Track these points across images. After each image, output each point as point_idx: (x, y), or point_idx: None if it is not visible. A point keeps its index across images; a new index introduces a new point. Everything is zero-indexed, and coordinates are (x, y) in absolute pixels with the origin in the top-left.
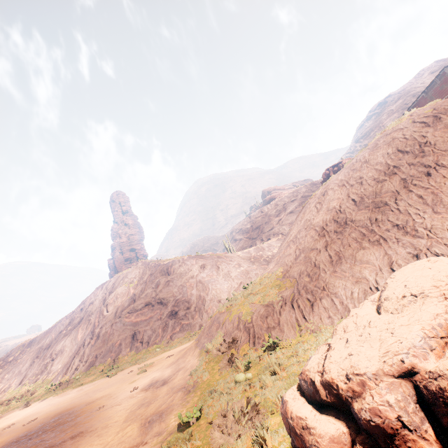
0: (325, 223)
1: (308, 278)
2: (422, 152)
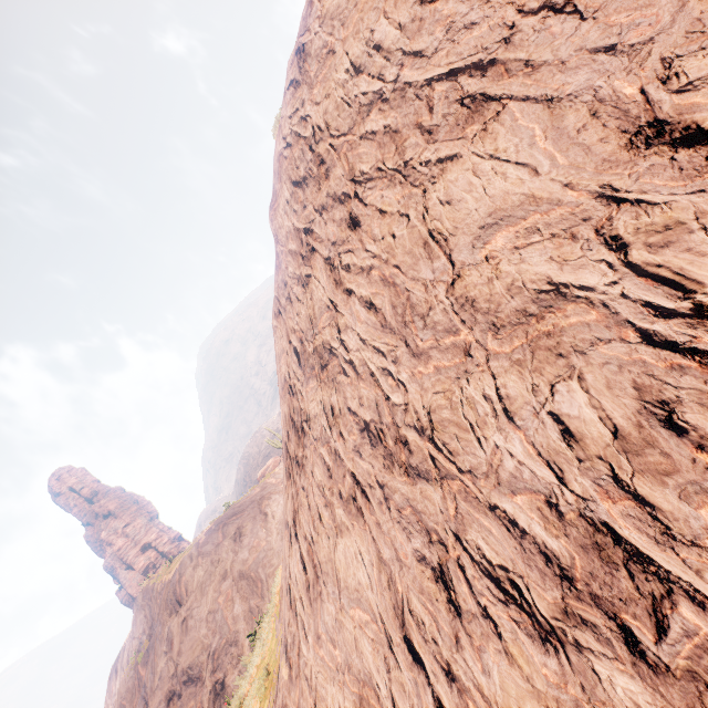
0: (285, 431)
1: (286, 667)
2: (321, 162)
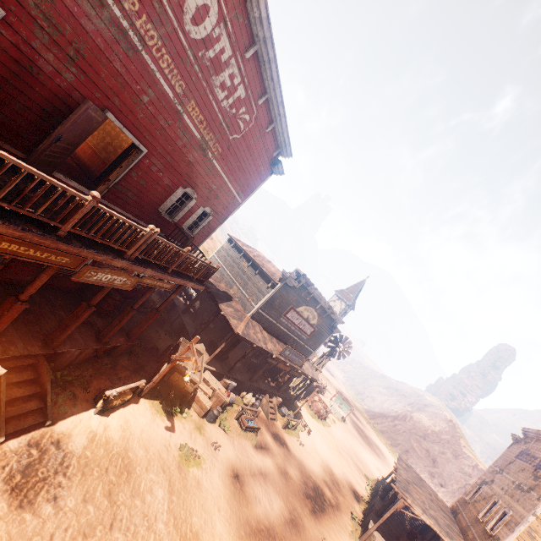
0: None
1: None
2: None
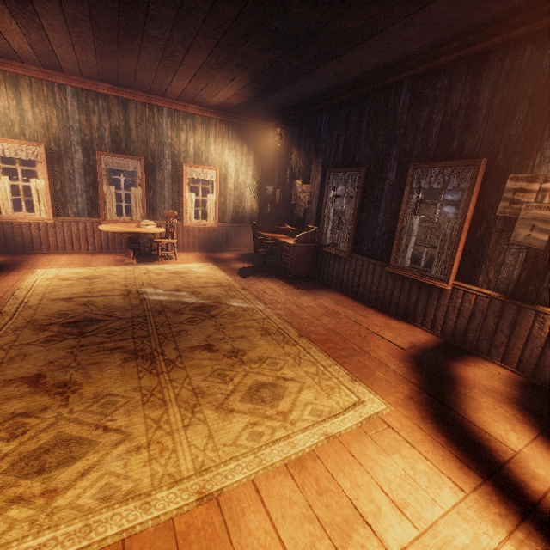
0: None
1: None
2: None
